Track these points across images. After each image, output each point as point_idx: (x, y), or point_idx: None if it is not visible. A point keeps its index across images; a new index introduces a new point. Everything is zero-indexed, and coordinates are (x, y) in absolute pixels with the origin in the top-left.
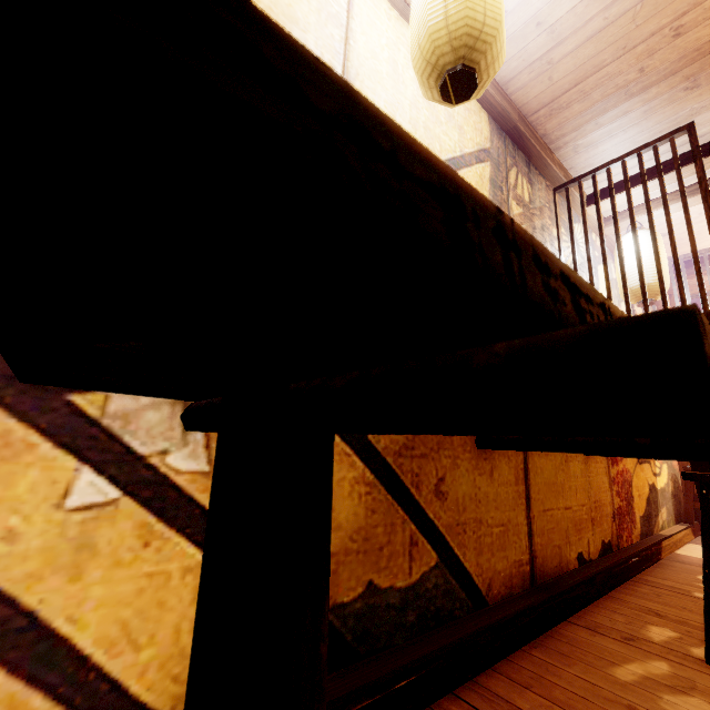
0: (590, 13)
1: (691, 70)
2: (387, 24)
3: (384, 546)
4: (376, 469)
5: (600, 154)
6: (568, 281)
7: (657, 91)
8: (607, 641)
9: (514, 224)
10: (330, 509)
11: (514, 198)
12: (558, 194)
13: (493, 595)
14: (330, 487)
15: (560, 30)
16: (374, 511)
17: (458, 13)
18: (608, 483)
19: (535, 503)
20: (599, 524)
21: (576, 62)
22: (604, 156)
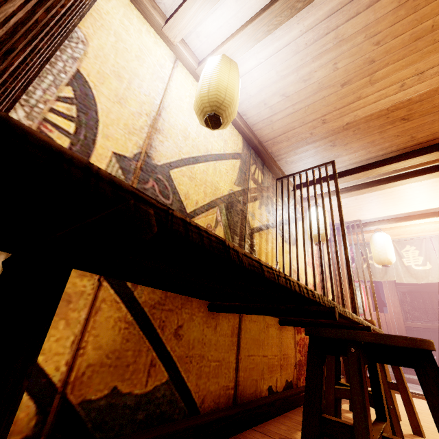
0: (287, 105)
1: (332, 138)
2: (191, 87)
3: (130, 364)
4: (135, 314)
5: (298, 167)
6: (137, 195)
7: (319, 144)
8: None
9: (100, 169)
10: (56, 306)
11: (252, 179)
12: (279, 182)
13: (204, 407)
14: (60, 295)
15: (275, 109)
16: (128, 340)
17: (213, 92)
18: (294, 344)
19: (243, 350)
20: (285, 369)
21: (283, 124)
22: (300, 168)
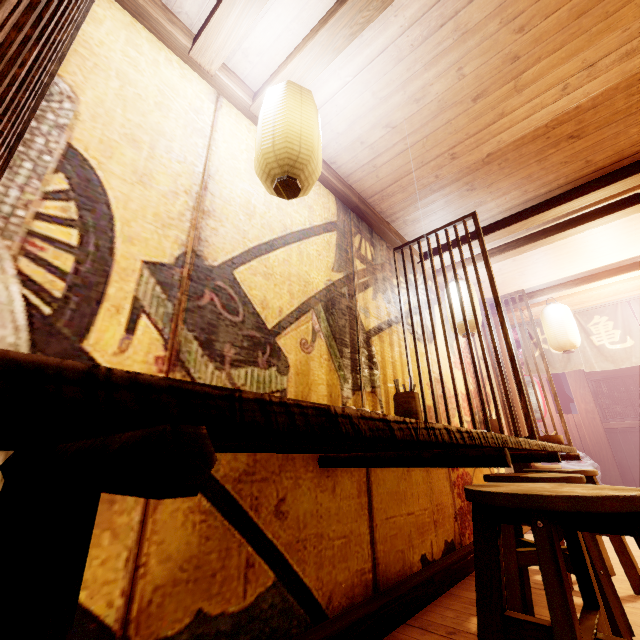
0: (395, 140)
1: (468, 179)
2: (247, 135)
3: (217, 572)
4: (214, 497)
5: (423, 227)
6: (179, 390)
7: (450, 190)
8: (433, 638)
9: (111, 370)
10: (87, 549)
11: (358, 257)
12: (398, 253)
13: (333, 607)
14: (90, 529)
15: (378, 148)
16: (208, 538)
17: (281, 144)
18: (449, 486)
19: (378, 512)
20: (442, 525)
21: (392, 168)
22: (426, 228)
